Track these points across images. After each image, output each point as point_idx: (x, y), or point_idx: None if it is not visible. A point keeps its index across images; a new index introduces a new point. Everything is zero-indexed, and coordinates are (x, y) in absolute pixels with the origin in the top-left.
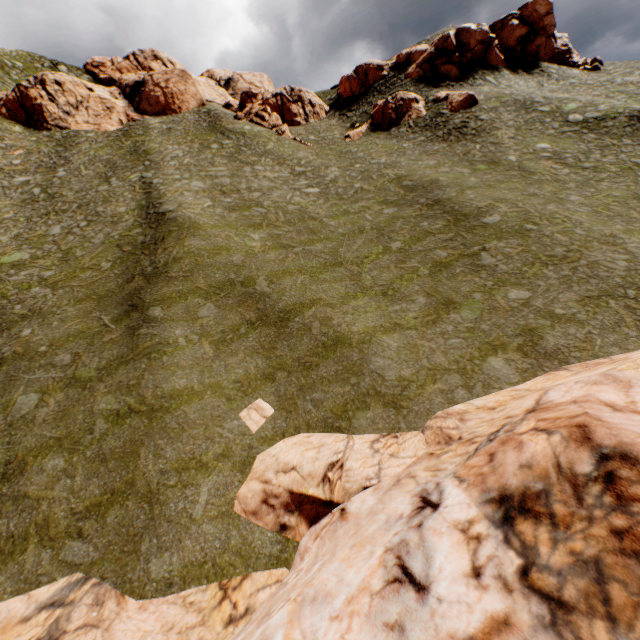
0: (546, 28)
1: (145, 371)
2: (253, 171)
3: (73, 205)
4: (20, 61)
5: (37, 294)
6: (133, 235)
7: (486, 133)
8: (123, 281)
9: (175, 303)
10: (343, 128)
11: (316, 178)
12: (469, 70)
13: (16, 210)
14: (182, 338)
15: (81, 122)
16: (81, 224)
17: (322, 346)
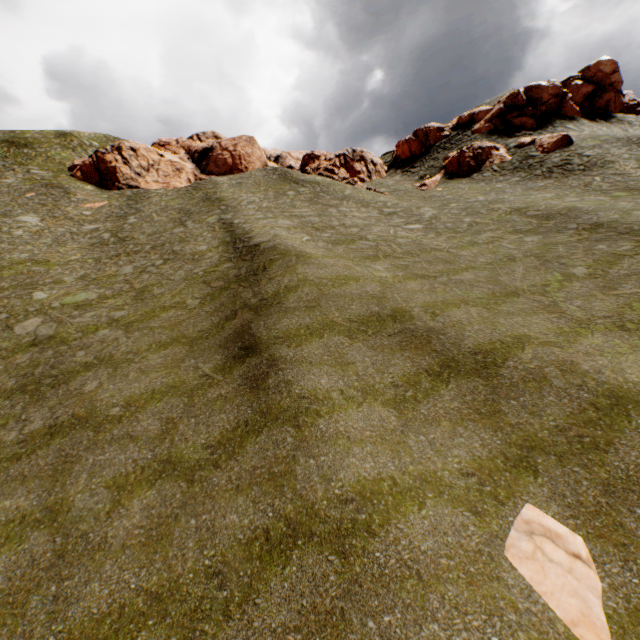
0: (614, 84)
1: (296, 450)
2: (339, 211)
3: (146, 246)
4: (97, 141)
5: (105, 337)
6: (222, 270)
7: (598, 167)
8: (219, 319)
9: (306, 343)
10: (411, 181)
11: (411, 216)
12: (545, 120)
13: (83, 252)
14: (336, 394)
15: (150, 181)
16: (156, 263)
17: (592, 407)
